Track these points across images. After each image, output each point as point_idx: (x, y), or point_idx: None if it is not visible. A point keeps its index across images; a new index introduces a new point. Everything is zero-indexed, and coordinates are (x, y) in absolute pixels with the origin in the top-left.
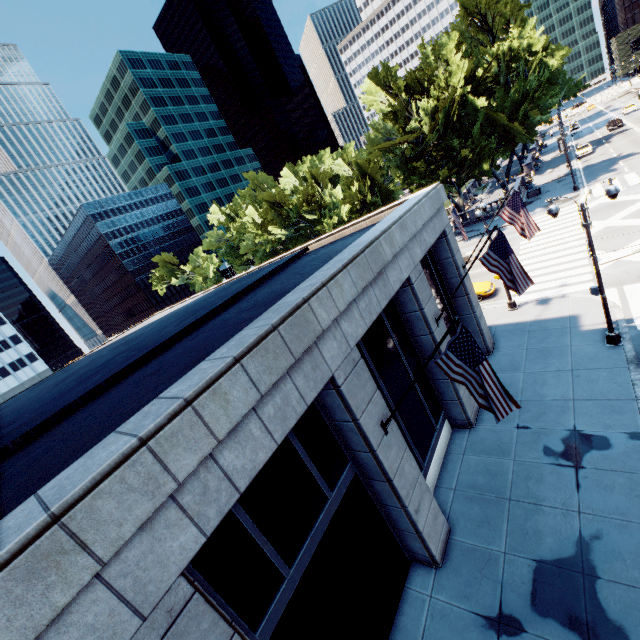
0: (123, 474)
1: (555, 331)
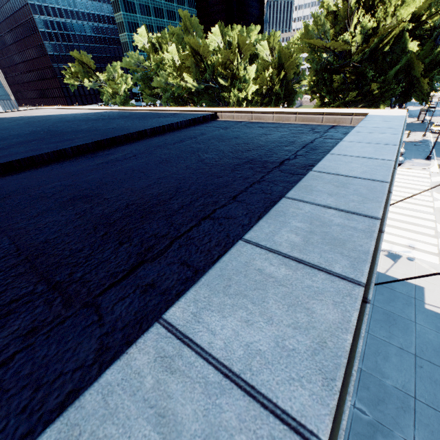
0: None
1: (401, 296)
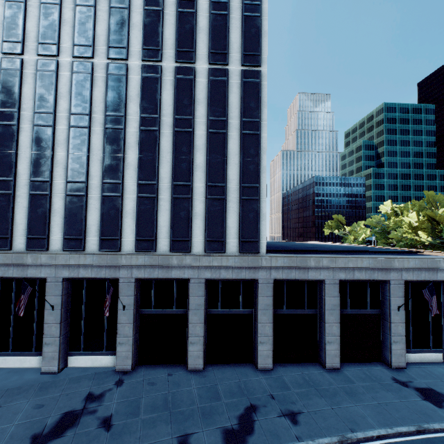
0: (343, 259)
1: None
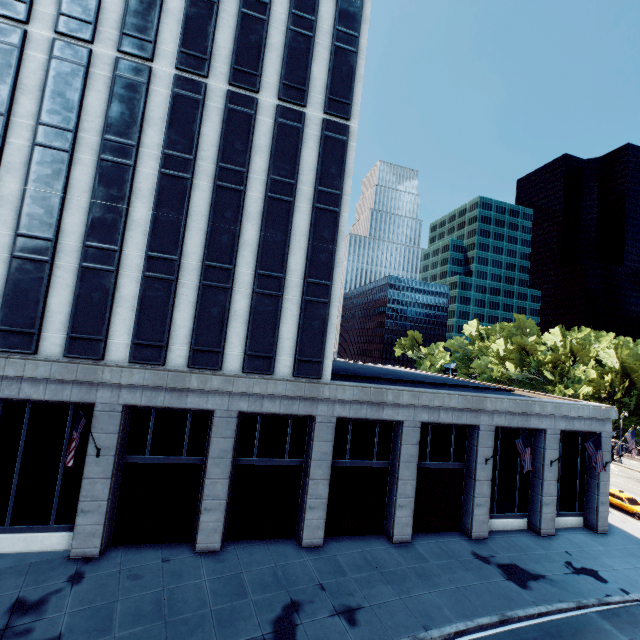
0: (428, 394)
1: None
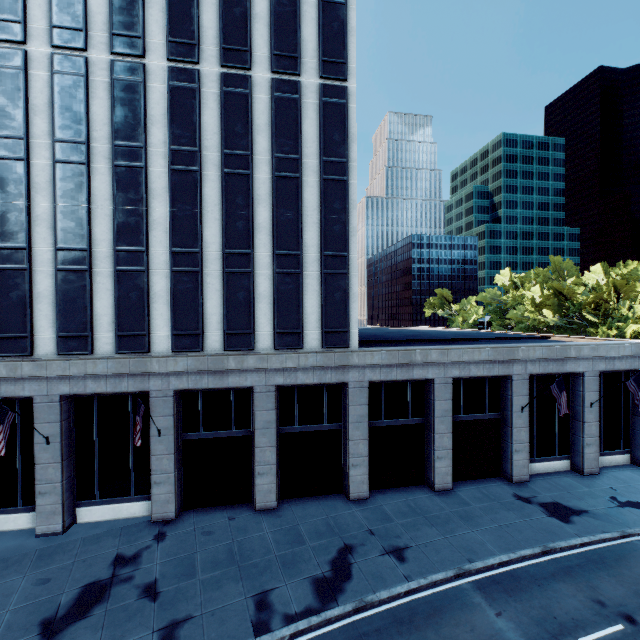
0: (457, 351)
1: None
